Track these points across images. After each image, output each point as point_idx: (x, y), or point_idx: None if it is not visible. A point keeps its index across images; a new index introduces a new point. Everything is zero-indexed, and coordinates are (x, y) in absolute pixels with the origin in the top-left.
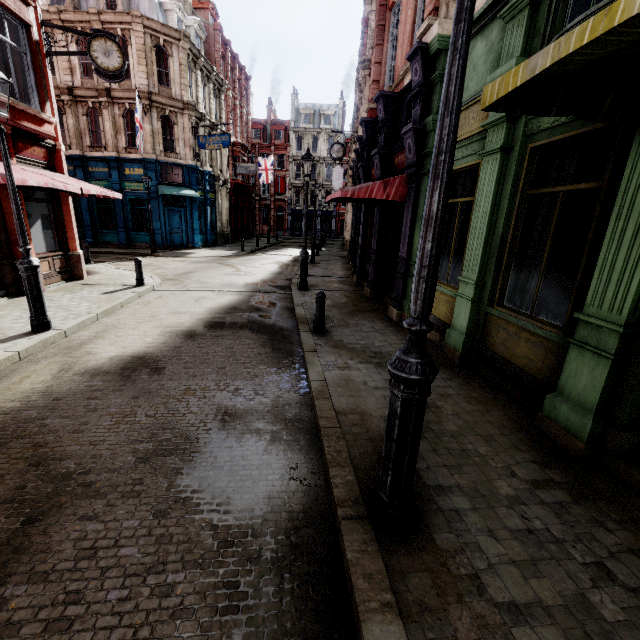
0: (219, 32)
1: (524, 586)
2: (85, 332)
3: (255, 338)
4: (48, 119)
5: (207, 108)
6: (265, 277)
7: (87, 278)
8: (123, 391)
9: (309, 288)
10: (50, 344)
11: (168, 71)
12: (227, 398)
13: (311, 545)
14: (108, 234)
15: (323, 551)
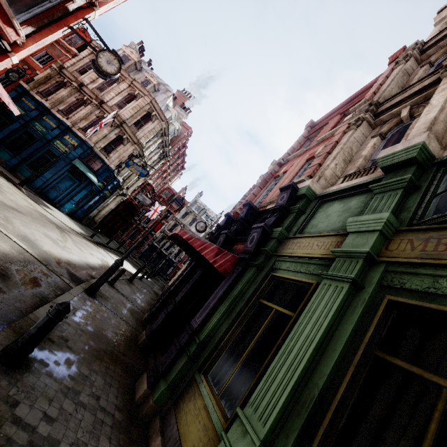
0: (185, 139)
1: None
2: None
3: None
4: (18, 29)
5: (150, 156)
6: (75, 261)
7: None
8: None
9: (97, 296)
10: None
11: (145, 125)
12: None
13: None
14: (6, 152)
15: None
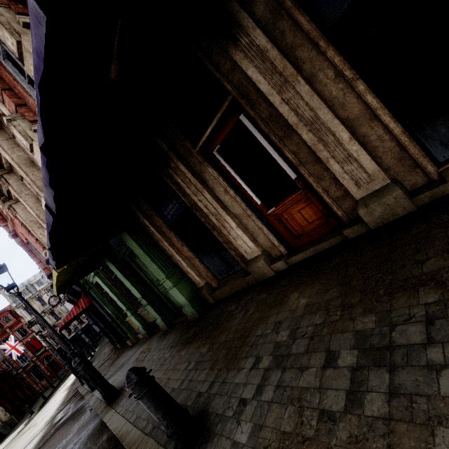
0: None
1: None
2: None
3: (62, 428)
4: None
5: None
6: (59, 405)
7: None
8: None
9: None
10: None
11: None
12: None
13: (95, 431)
14: None
15: (99, 427)
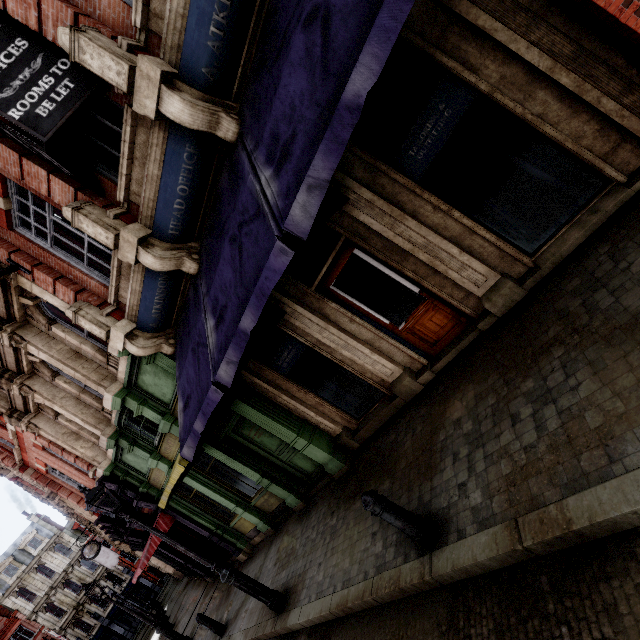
0: None
1: (305, 558)
2: None
3: None
4: None
5: None
6: None
7: None
8: None
9: (192, 636)
10: None
11: None
12: None
13: None
14: None
15: None
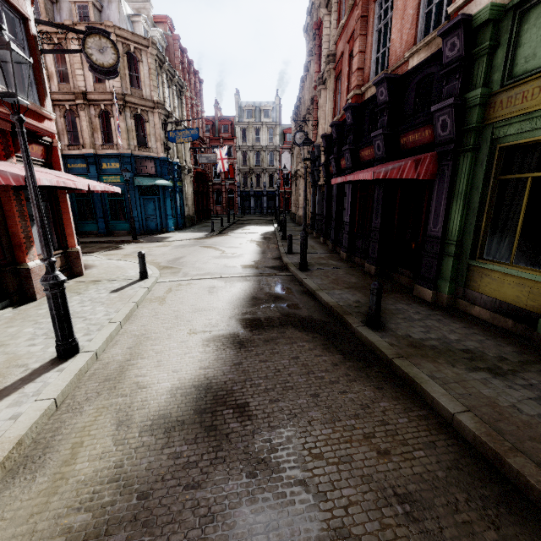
0: (178, 41)
1: None
2: (116, 349)
3: (309, 339)
4: (48, 115)
5: (172, 107)
6: (254, 258)
7: (86, 273)
8: (226, 462)
9: (307, 267)
10: (83, 374)
11: (138, 75)
12: (371, 459)
13: None
14: (88, 224)
15: None
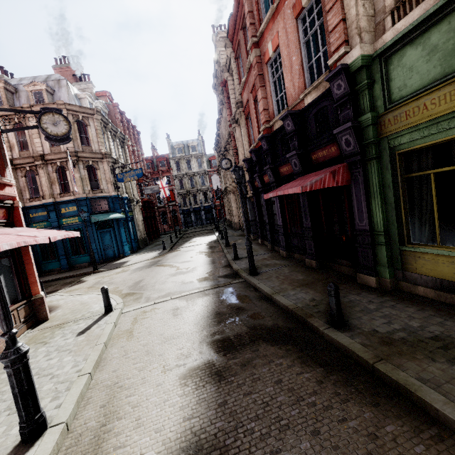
0: (117, 107)
1: None
2: (88, 410)
3: (284, 353)
4: (9, 182)
5: (117, 155)
6: (206, 269)
7: (51, 317)
8: None
9: (256, 271)
10: None
11: (87, 135)
12: None
13: None
14: (51, 263)
15: None
